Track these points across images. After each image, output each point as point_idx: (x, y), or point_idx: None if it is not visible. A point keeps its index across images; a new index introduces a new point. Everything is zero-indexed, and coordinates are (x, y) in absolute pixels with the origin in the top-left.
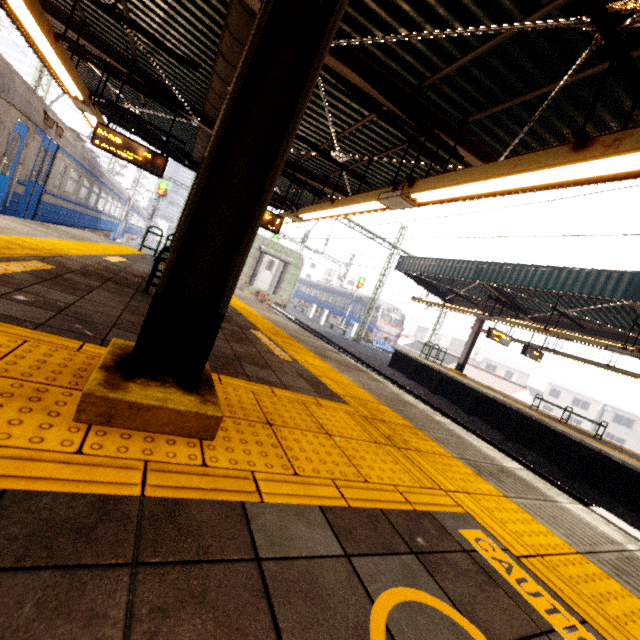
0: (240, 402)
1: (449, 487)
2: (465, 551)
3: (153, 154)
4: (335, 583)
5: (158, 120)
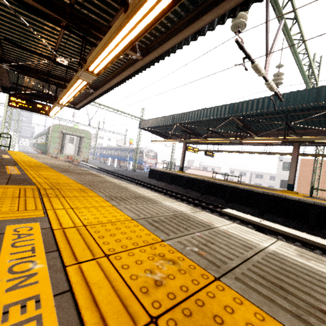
0: None
1: (57, 208)
2: None
3: None
4: None
5: None
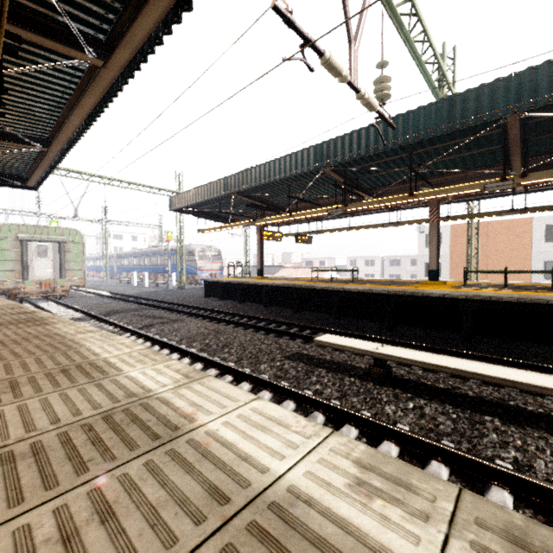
0: None
1: None
2: None
3: None
4: None
5: None
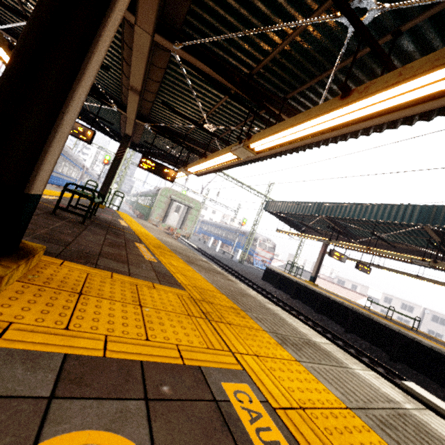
0: (65, 278)
1: (240, 350)
2: (214, 400)
3: (85, 128)
4: (1, 423)
5: (96, 110)
